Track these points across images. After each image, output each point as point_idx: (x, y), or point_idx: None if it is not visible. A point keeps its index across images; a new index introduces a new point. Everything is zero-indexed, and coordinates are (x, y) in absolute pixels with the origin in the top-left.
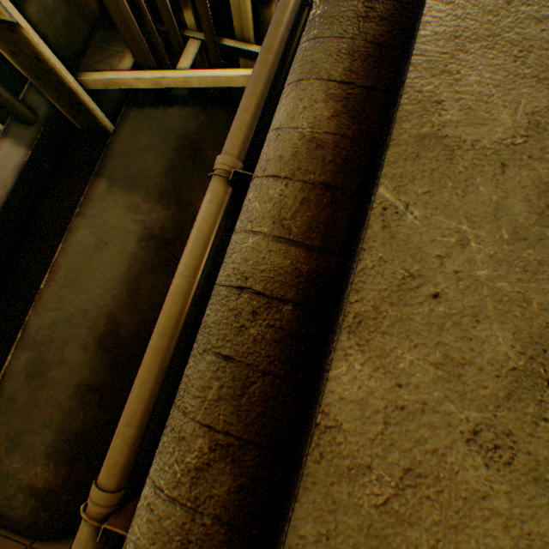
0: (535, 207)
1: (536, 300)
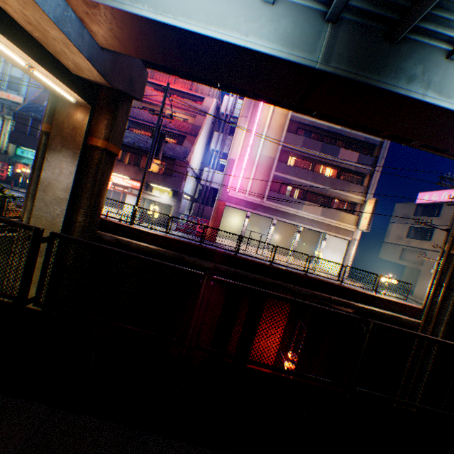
0: (33, 282)
1: (32, 291)
